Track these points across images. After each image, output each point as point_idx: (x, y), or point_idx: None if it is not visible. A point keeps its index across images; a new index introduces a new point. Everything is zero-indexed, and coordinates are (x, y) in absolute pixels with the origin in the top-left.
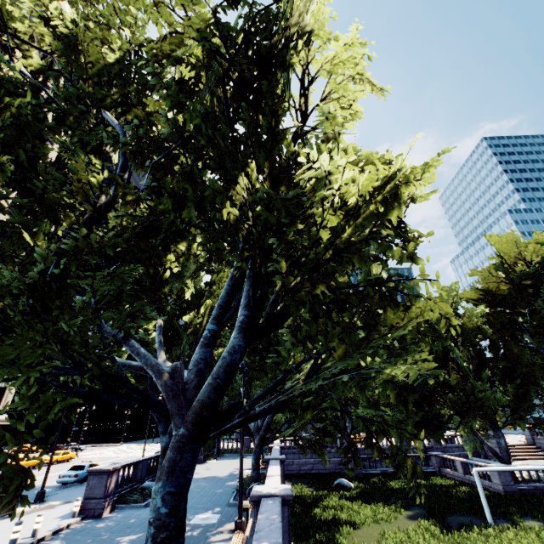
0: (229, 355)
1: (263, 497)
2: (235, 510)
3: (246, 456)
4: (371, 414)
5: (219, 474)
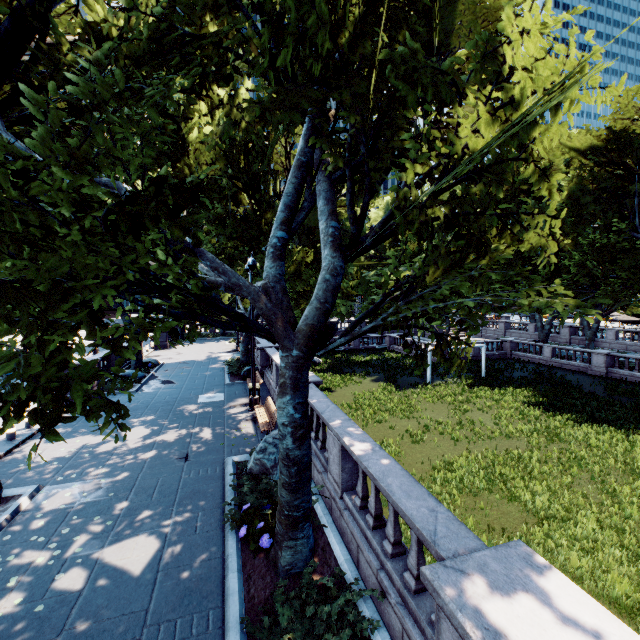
0: (332, 278)
1: None
2: (235, 389)
3: (213, 340)
4: (343, 304)
5: (197, 359)
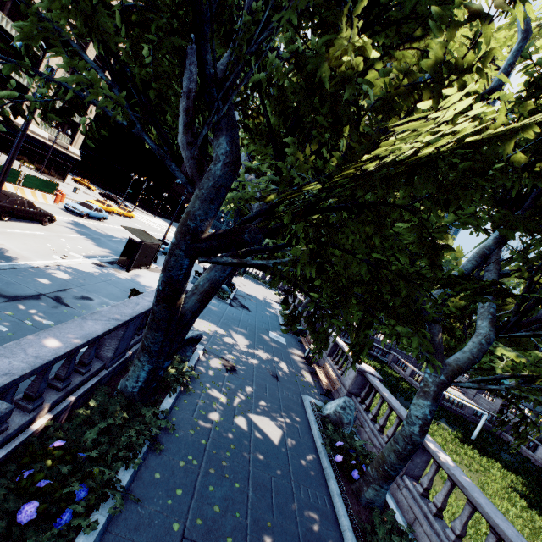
0: (486, 344)
1: (365, 372)
2: (290, 339)
3: (262, 284)
4: None
5: (256, 296)
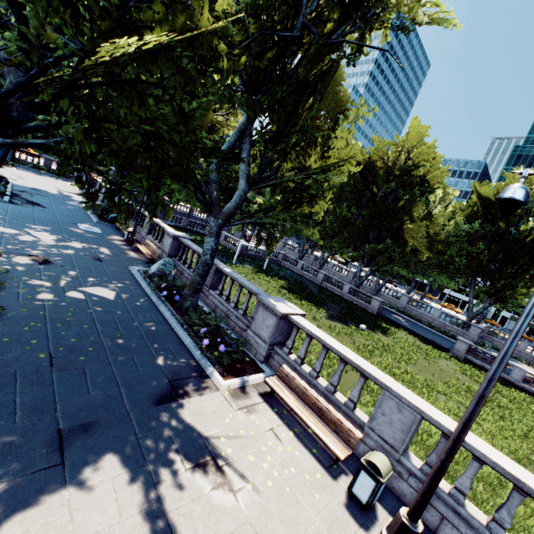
0: (243, 195)
1: (179, 237)
2: (106, 228)
3: (49, 175)
4: None
5: (47, 190)
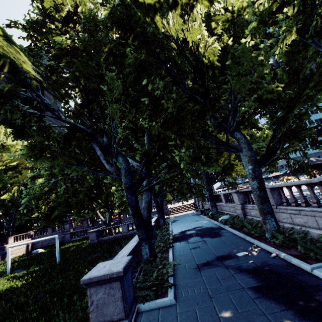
0: None
1: None
2: None
3: None
4: None
5: None
